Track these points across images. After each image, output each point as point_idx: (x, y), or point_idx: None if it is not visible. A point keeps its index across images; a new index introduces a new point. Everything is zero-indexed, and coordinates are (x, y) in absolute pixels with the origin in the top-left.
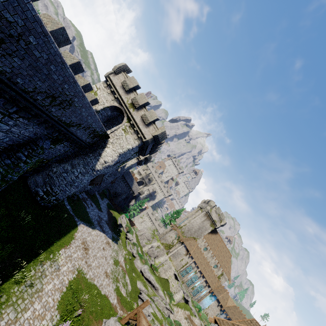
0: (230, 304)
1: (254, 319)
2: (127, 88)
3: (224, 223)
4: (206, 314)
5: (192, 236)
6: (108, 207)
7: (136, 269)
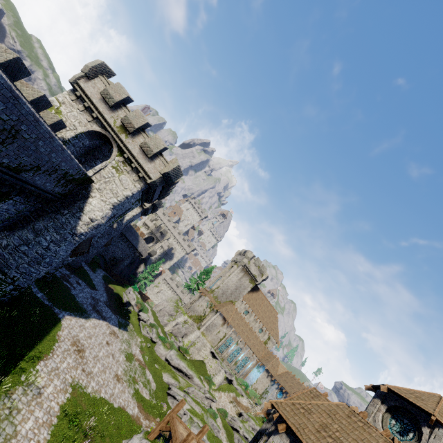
0: (281, 371)
1: (314, 388)
2: (111, 102)
3: (266, 277)
4: (255, 389)
5: (228, 299)
6: (105, 281)
7: (159, 359)
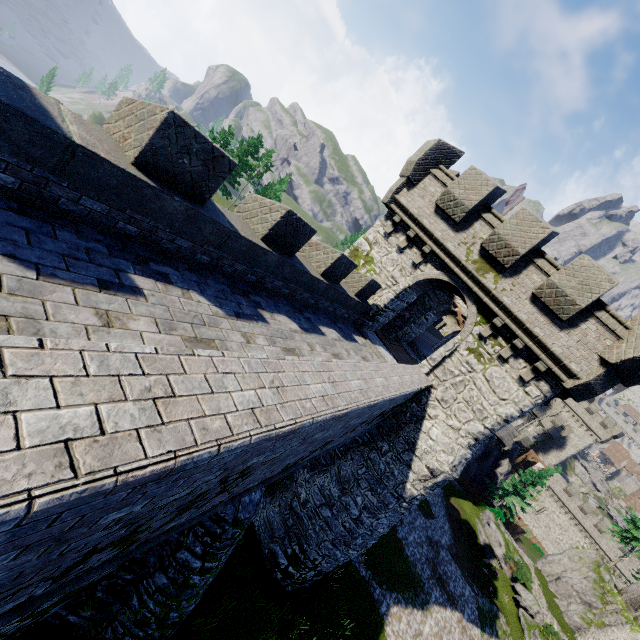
0: None
1: None
2: (458, 214)
3: None
4: None
5: None
6: (444, 491)
7: None
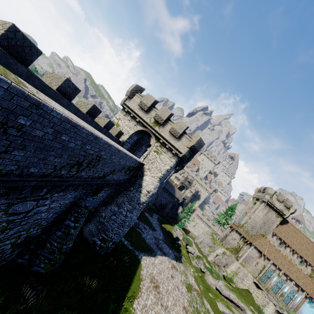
0: None
1: None
2: (145, 108)
3: (294, 210)
4: None
5: (258, 233)
6: (159, 222)
7: (210, 287)
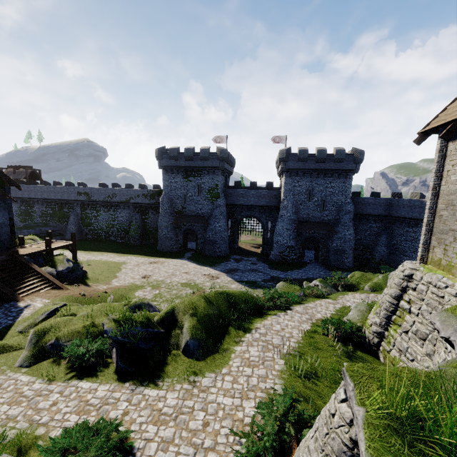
0: None
1: None
2: None
3: None
4: None
5: None
6: None
7: None
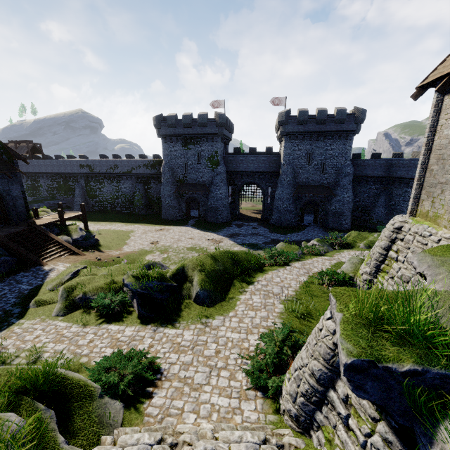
0: None
1: None
2: None
3: None
4: None
5: None
6: None
7: None
